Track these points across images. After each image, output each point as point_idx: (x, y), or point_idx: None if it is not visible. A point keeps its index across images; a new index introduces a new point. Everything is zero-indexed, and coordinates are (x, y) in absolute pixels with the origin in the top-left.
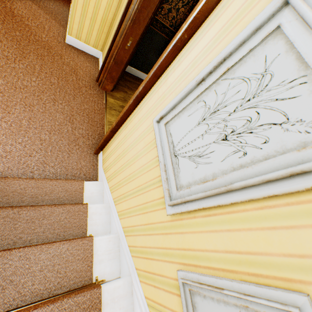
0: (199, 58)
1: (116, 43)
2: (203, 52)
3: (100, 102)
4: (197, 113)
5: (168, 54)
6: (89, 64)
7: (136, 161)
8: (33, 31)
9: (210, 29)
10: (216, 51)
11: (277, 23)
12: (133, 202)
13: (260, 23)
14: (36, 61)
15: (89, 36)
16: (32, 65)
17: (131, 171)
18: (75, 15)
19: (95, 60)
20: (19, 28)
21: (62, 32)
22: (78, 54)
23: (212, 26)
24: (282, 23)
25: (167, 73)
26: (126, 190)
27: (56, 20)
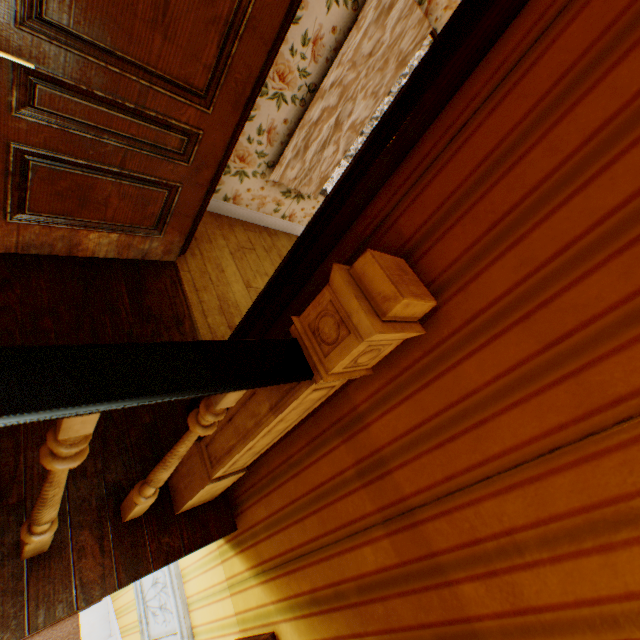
0: None
1: None
2: None
3: None
4: (151, 575)
5: None
6: None
7: (130, 589)
8: None
9: None
10: None
11: None
12: (134, 639)
13: None
14: None
15: None
16: None
17: (128, 599)
18: None
19: None
20: None
21: None
22: None
23: None
24: None
25: None
26: (127, 621)
27: None
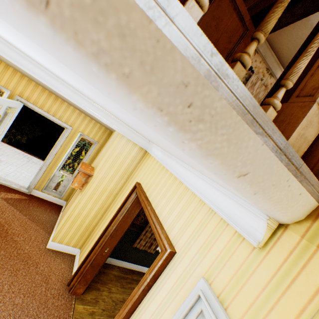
0: (162, 306)
1: (95, 250)
2: (164, 301)
3: (66, 314)
4: None
5: (139, 295)
6: (65, 264)
7: None
8: (19, 245)
9: (166, 282)
10: (173, 306)
11: (200, 307)
12: None
13: (192, 304)
14: (8, 278)
15: (71, 239)
16: (2, 285)
17: None
18: (63, 227)
19: (71, 257)
20: (6, 246)
21: (46, 238)
22: (55, 256)
23: (167, 280)
24: (203, 309)
25: (140, 309)
26: None
27: (45, 227)
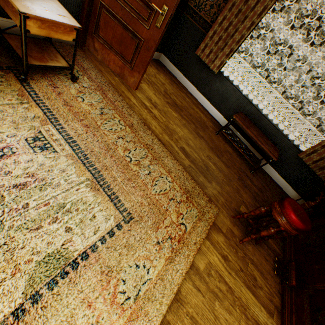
0: None
1: None
2: None
3: None
4: None
5: None
6: None
7: None
8: None
9: None
10: None
11: None
12: None
13: None
14: None
15: None
16: None
17: None
18: None
19: None
20: None
21: None
22: None
23: None
24: None
25: None
26: None
27: None
